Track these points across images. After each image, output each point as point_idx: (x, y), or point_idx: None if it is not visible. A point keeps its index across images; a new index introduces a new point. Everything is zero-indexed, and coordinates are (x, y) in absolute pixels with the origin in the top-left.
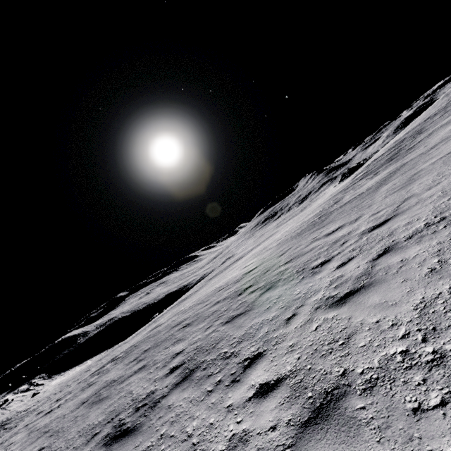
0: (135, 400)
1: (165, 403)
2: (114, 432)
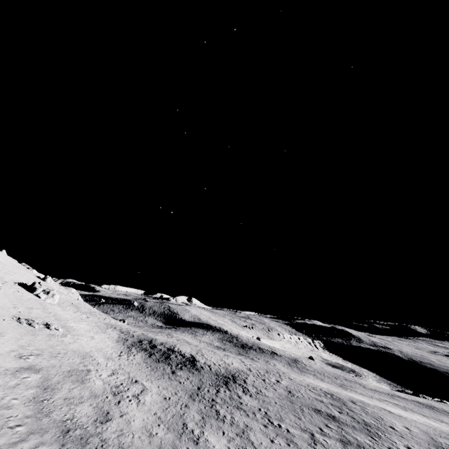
0: (320, 410)
1: (321, 415)
2: (314, 409)
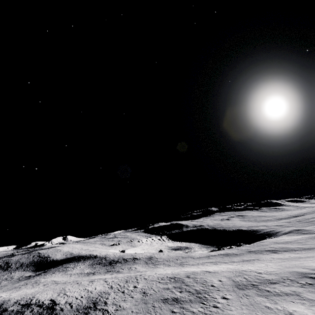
0: (167, 298)
1: (168, 302)
2: (163, 300)
